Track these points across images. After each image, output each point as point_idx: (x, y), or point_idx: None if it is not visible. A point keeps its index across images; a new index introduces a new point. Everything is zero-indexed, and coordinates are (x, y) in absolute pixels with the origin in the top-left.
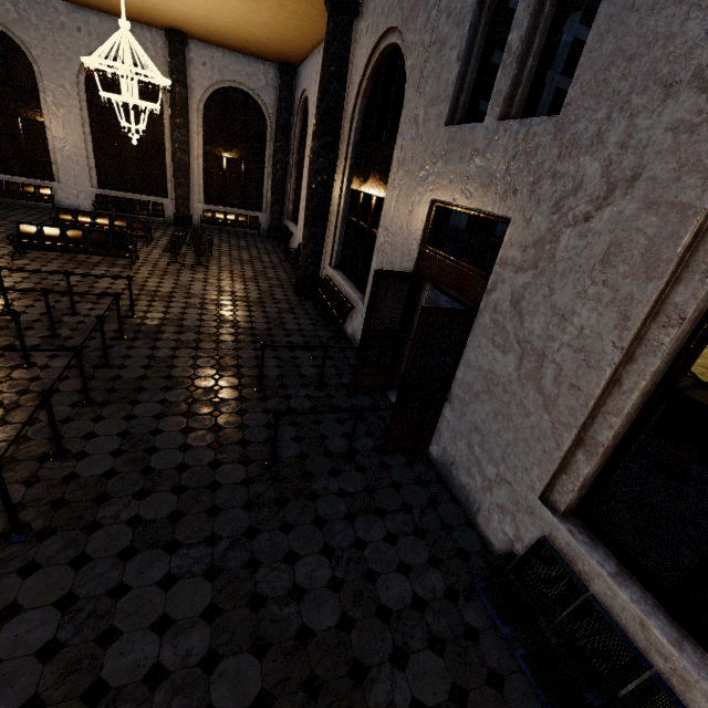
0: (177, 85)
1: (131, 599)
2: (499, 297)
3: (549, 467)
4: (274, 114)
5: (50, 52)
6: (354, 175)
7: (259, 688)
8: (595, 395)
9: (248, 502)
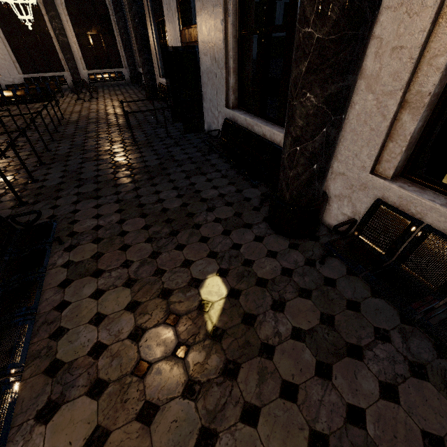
0: None
1: (86, 168)
2: (200, 30)
3: (224, 91)
4: None
5: None
6: (154, 12)
7: (131, 174)
8: (223, 47)
9: (125, 150)
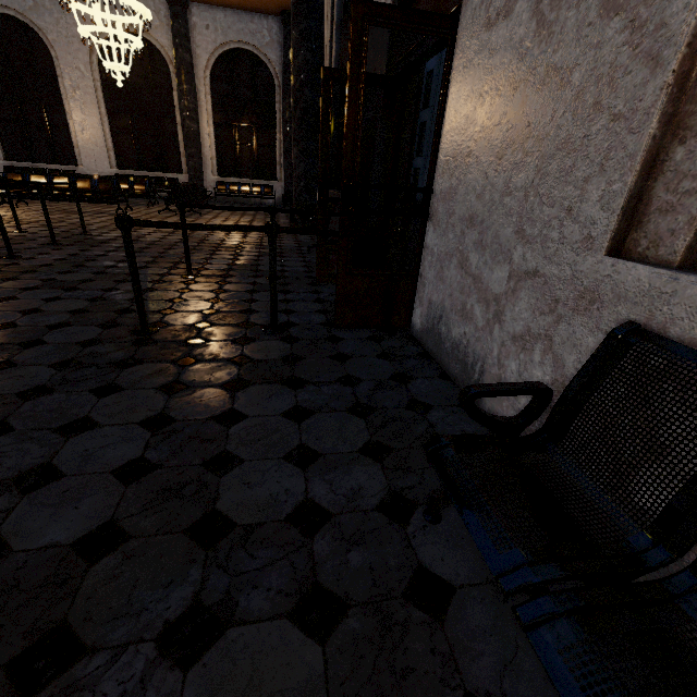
0: (180, 50)
1: None
2: None
3: (630, 147)
4: (282, 72)
5: (64, 35)
6: (341, 61)
7: None
8: None
9: (68, 361)
